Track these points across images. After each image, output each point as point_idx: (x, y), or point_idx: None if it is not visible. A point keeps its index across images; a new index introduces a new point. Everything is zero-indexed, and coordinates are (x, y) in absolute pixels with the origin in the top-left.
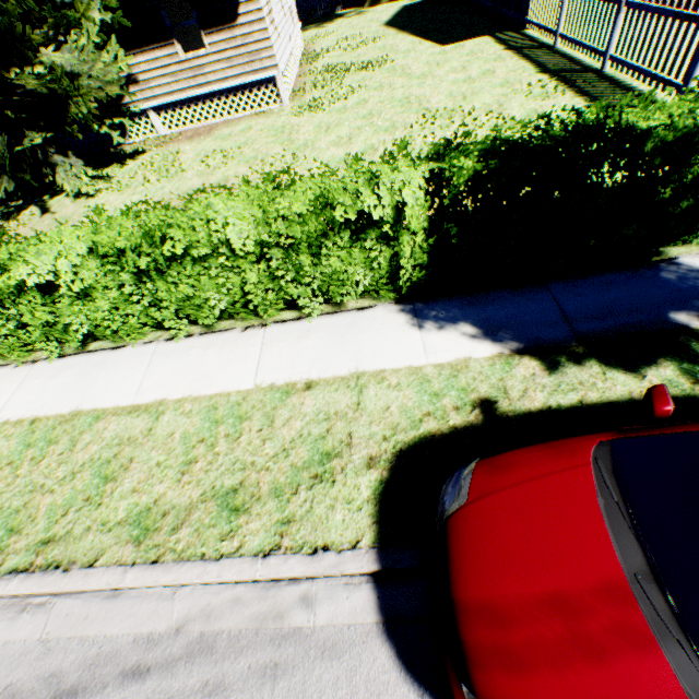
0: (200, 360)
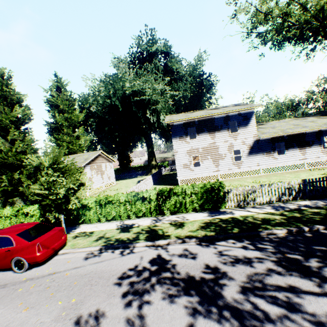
0: None
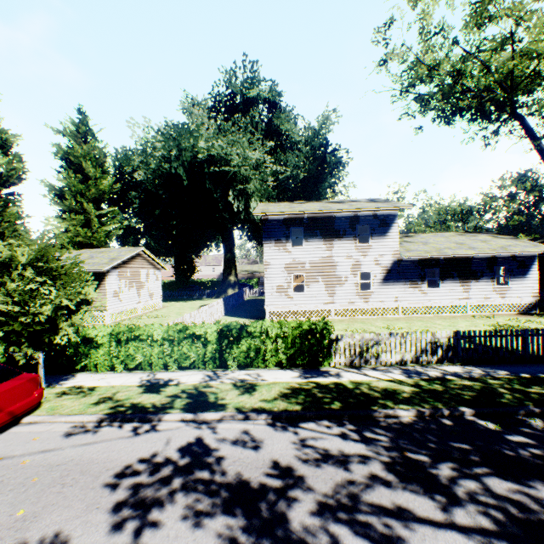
0: None
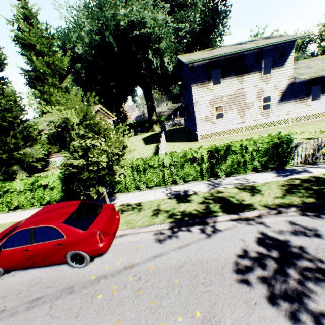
0: (5, 217)
